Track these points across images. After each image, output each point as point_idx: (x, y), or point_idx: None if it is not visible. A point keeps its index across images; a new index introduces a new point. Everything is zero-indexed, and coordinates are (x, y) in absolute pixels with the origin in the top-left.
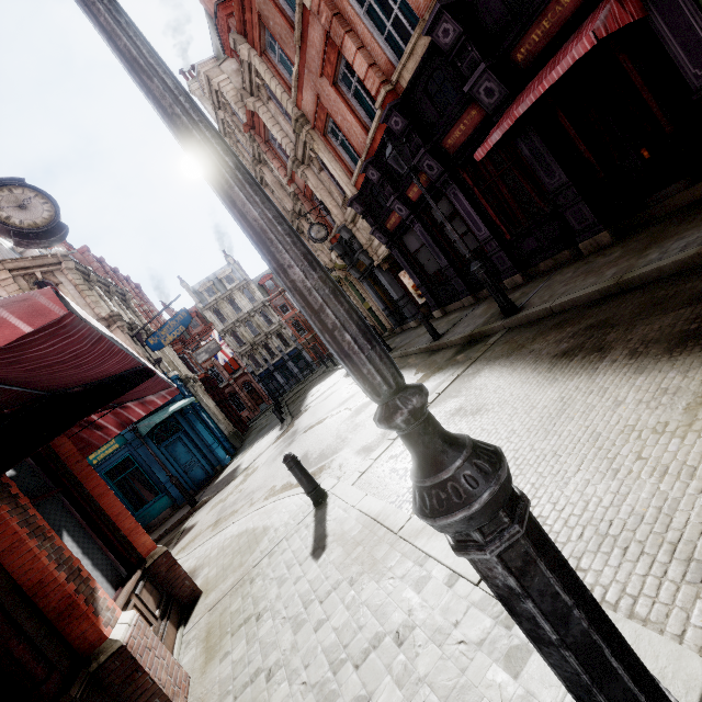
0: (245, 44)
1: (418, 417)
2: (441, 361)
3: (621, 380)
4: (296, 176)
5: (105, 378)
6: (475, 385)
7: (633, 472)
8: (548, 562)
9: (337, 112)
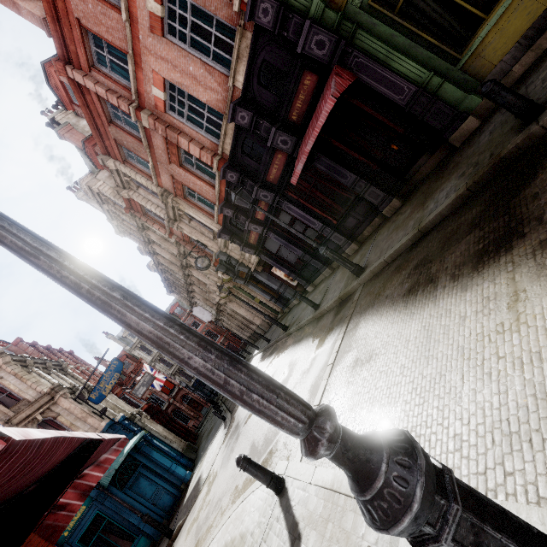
0: (110, 159)
1: (336, 439)
2: (327, 325)
3: (456, 299)
4: (174, 229)
5: (57, 465)
6: (359, 336)
7: (501, 371)
8: (492, 522)
9: (188, 181)
